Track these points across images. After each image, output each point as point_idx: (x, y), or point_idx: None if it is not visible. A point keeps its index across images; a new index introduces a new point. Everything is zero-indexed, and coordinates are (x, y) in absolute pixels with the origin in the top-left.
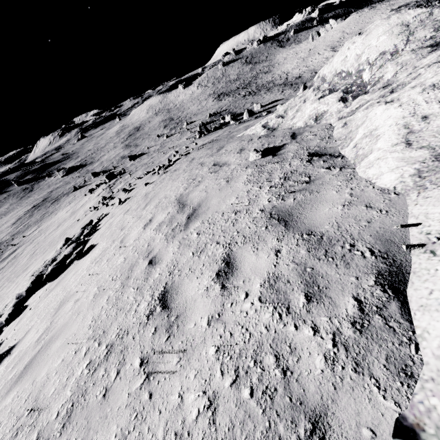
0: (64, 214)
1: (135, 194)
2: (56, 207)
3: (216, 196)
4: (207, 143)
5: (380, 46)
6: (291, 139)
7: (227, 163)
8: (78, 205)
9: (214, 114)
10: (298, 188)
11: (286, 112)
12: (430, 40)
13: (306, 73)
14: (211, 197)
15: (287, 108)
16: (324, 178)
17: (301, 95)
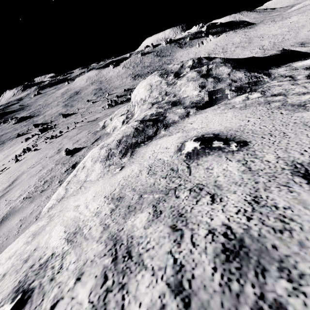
0: (1, 157)
1: (27, 156)
2: (0, 149)
3: (22, 183)
4: (92, 120)
5: (141, 94)
6: (92, 143)
7: (60, 152)
8: (12, 150)
9: (127, 90)
10: (34, 195)
11: (114, 116)
12: (156, 99)
13: None
14: (21, 183)
15: (117, 113)
16: (48, 191)
17: (124, 107)
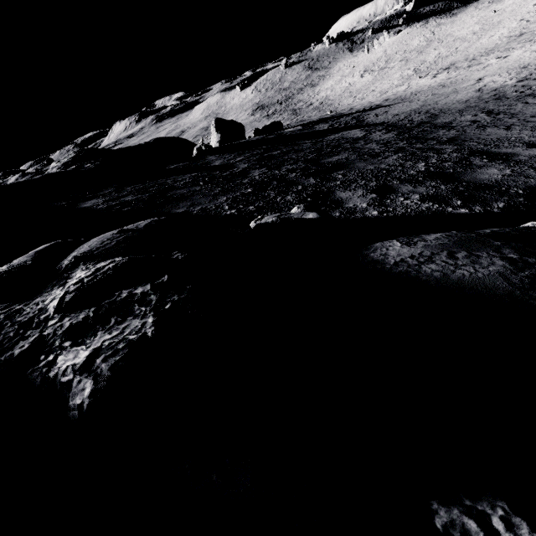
0: None
1: None
2: None
3: None
4: None
5: None
6: None
7: None
8: None
9: None
10: None
11: None
12: None
13: (318, 101)
14: None
15: None
16: None
17: None
